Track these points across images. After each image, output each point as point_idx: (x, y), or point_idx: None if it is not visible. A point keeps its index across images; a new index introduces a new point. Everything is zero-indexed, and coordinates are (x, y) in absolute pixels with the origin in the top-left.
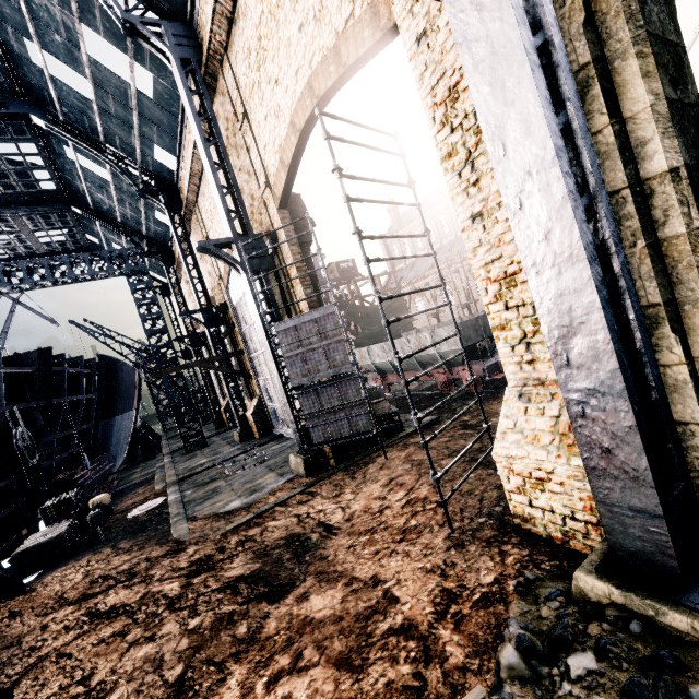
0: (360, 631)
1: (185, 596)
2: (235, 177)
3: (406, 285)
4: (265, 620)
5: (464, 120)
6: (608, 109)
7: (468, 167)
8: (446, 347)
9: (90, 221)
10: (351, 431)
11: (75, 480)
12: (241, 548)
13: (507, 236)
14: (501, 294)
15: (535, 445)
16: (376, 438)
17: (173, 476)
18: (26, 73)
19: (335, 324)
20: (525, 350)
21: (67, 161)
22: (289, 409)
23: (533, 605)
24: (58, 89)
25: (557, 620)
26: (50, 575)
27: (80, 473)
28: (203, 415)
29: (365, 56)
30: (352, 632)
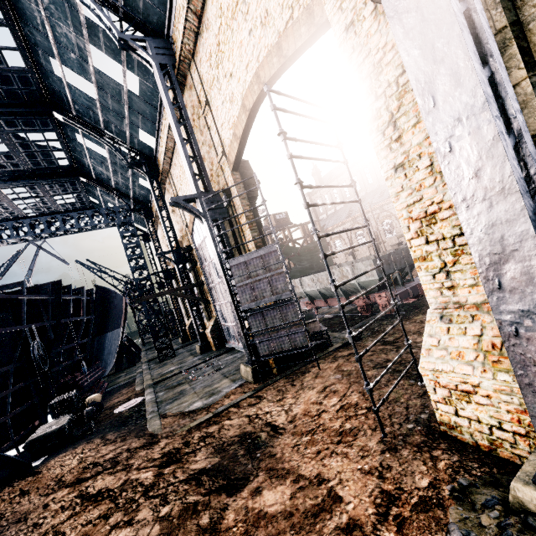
0: (310, 528)
1: (157, 485)
2: (199, 149)
3: (328, 231)
4: (225, 512)
5: (387, 89)
6: (526, 64)
7: (390, 127)
8: (364, 278)
9: (92, 187)
10: (290, 346)
11: (76, 382)
12: (203, 443)
13: (427, 181)
14: (422, 230)
15: (460, 360)
16: (310, 352)
17: (149, 380)
18: (51, 82)
19: (277, 260)
20: (445, 277)
21: (77, 144)
22: (240, 327)
23: (471, 512)
24: (72, 92)
25: (499, 530)
26: (53, 459)
27: (79, 377)
28: (172, 332)
29: (301, 47)
30: (302, 529)
